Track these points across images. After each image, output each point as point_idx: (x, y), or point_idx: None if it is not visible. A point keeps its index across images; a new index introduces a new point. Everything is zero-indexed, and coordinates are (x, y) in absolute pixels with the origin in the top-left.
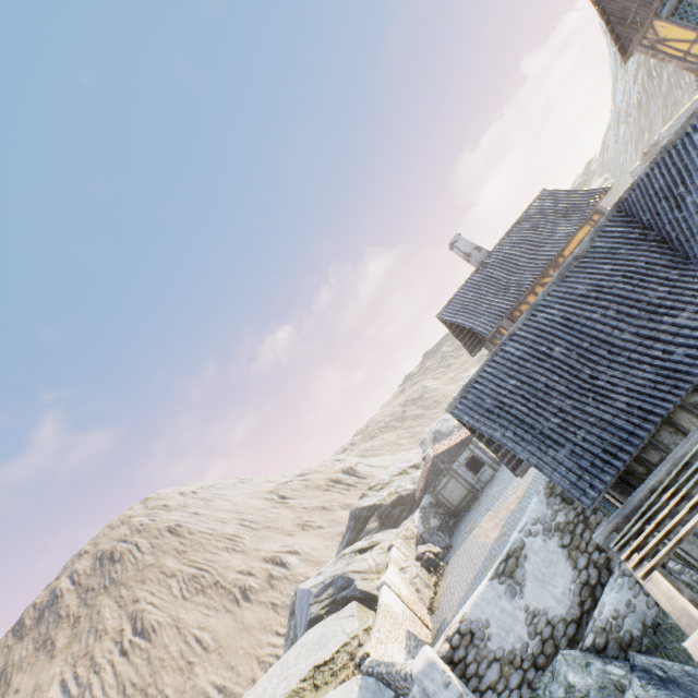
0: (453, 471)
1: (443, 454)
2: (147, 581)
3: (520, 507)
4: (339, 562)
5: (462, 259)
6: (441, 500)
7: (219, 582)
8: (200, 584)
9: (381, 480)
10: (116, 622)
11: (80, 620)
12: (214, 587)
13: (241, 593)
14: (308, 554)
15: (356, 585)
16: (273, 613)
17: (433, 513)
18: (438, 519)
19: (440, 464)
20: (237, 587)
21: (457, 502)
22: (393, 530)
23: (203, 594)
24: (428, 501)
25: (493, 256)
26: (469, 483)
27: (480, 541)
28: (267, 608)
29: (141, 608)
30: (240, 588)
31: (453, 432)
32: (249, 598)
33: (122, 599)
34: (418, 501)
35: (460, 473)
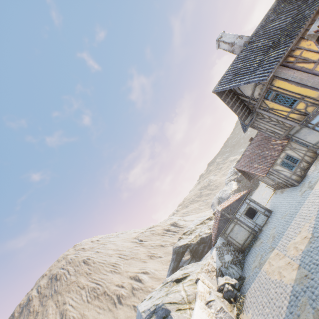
0: (236, 219)
1: (227, 207)
2: (71, 291)
3: (315, 248)
4: (163, 289)
5: (228, 51)
6: (230, 240)
7: (106, 292)
8: (96, 293)
9: (189, 228)
10: (53, 316)
11: (38, 314)
12: (103, 295)
13: (117, 299)
14: (153, 274)
15: (171, 316)
16: (134, 312)
17: (226, 250)
18: (230, 255)
19: (226, 214)
20: (115, 295)
21: (242, 241)
22: (198, 263)
23: (97, 299)
24: (221, 241)
25: (254, 36)
26: (249, 227)
27: (275, 279)
28: (131, 308)
29: (66, 308)
30: (116, 295)
31: (229, 197)
32: (121, 302)
33: (58, 302)
34: (214, 242)
35: (242, 220)
